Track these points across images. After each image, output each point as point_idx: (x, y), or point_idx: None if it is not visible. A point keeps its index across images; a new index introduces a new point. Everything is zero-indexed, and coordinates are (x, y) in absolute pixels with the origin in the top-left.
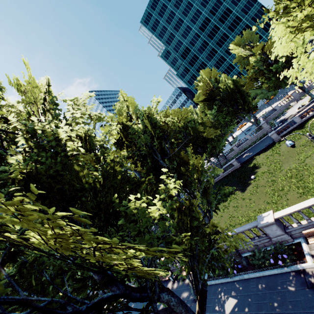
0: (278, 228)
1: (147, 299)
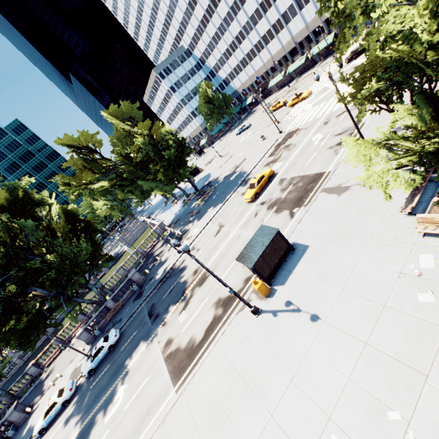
0: (35, 367)
1: None
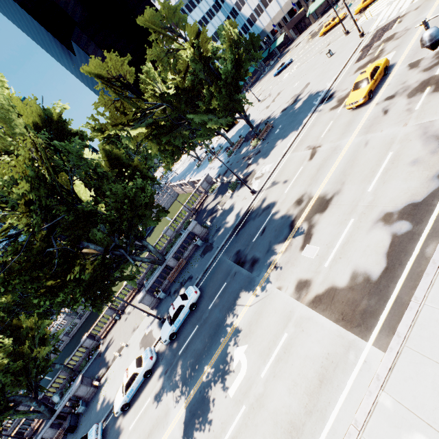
0: (90, 340)
1: (0, 402)
